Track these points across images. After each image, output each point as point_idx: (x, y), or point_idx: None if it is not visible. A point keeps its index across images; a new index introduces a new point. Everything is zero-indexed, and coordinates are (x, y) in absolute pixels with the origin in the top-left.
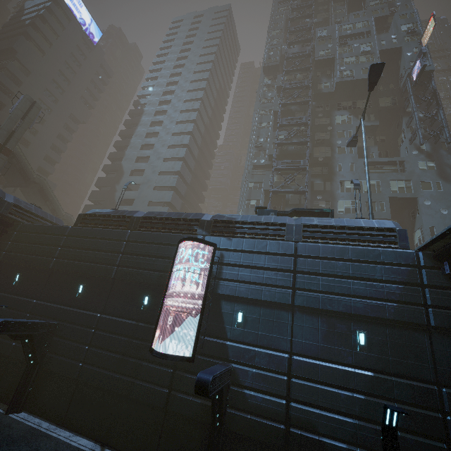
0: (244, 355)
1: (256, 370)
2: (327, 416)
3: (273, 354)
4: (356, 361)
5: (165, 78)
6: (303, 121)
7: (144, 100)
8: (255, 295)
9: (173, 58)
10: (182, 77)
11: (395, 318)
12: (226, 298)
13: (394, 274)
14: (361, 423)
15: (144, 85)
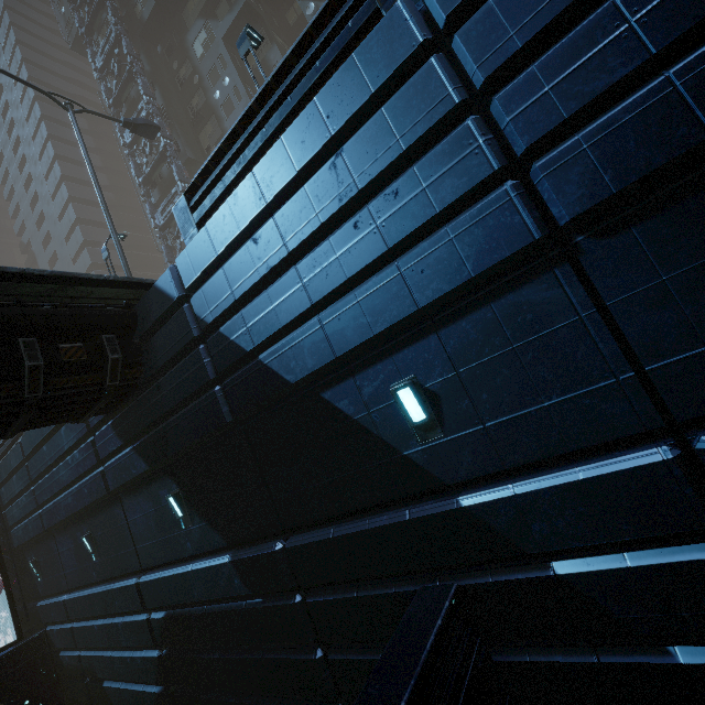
0: (47, 614)
1: (58, 626)
2: (97, 657)
3: (56, 603)
4: (98, 574)
5: (18, 181)
6: (144, 113)
7: (25, 236)
8: (28, 535)
9: (4, 138)
10: (29, 160)
11: (90, 500)
12: (25, 548)
13: (72, 432)
14: (114, 654)
15: (11, 214)
